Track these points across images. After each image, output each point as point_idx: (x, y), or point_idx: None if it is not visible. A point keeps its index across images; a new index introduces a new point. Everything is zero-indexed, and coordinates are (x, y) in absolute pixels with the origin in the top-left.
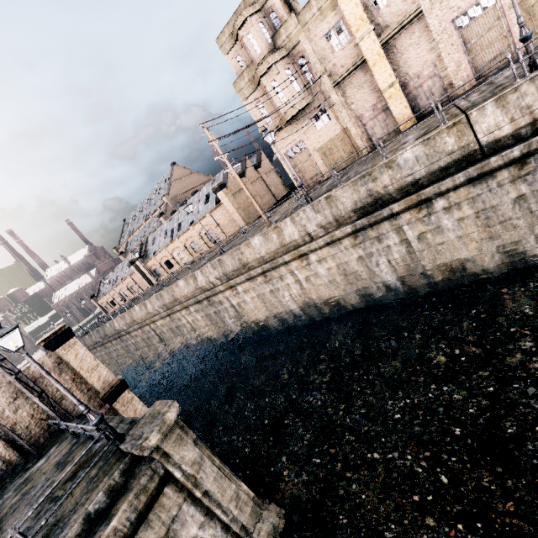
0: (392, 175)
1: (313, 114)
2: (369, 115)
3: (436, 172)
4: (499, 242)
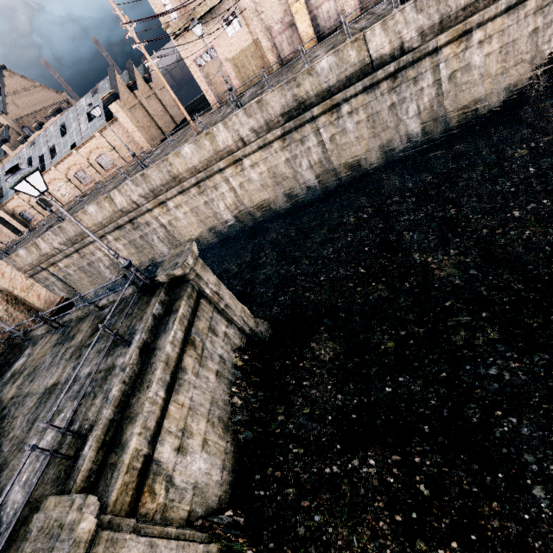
0: (313, 81)
1: (223, 17)
2: (278, 29)
3: (343, 81)
4: (380, 141)
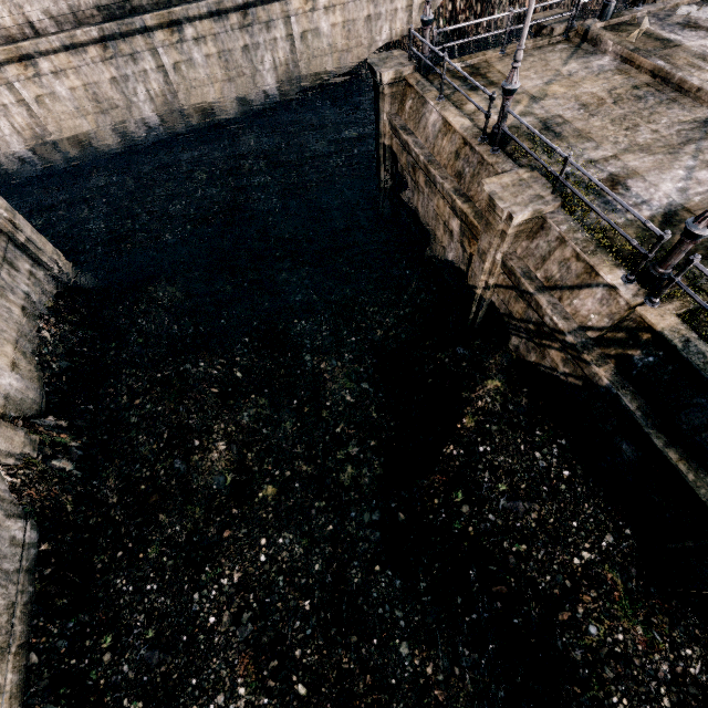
0: None
1: None
2: None
3: None
4: (237, 89)
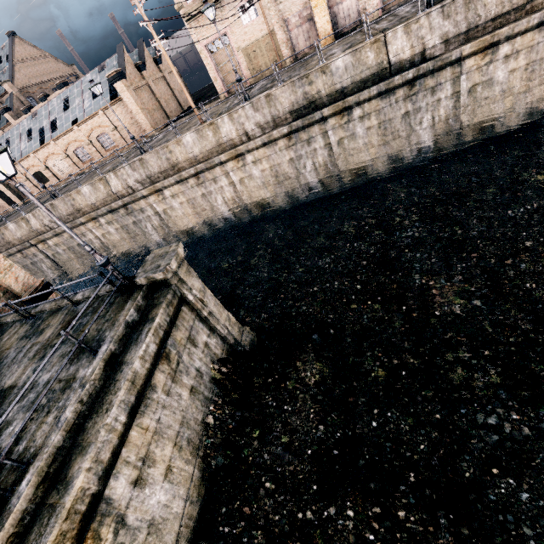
0: (326, 80)
1: (240, 3)
2: (295, 22)
3: (358, 84)
4: (389, 150)
